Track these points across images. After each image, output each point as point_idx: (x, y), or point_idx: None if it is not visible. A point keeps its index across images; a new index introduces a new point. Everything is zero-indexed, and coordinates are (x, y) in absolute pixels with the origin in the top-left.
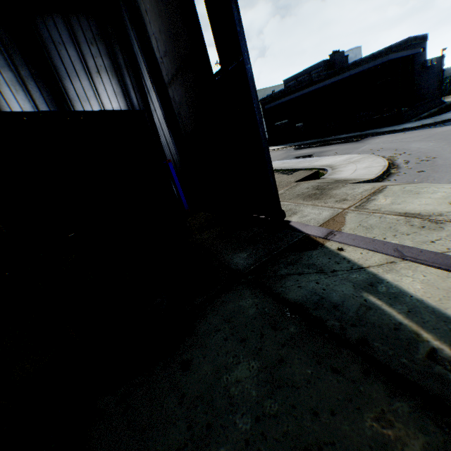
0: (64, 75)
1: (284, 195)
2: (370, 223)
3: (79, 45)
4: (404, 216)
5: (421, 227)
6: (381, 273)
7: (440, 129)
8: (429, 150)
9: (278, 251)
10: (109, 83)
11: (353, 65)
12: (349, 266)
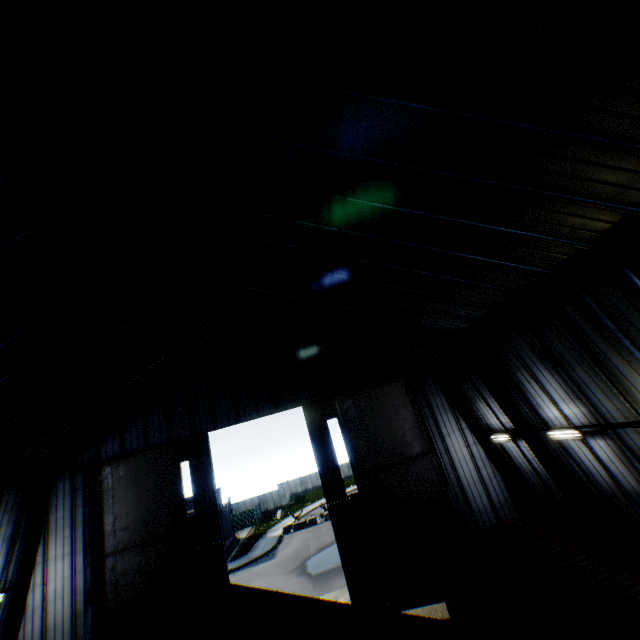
0: None
1: None
2: None
3: None
4: None
5: None
6: None
7: (259, 566)
8: (268, 584)
9: None
10: None
11: None
12: None
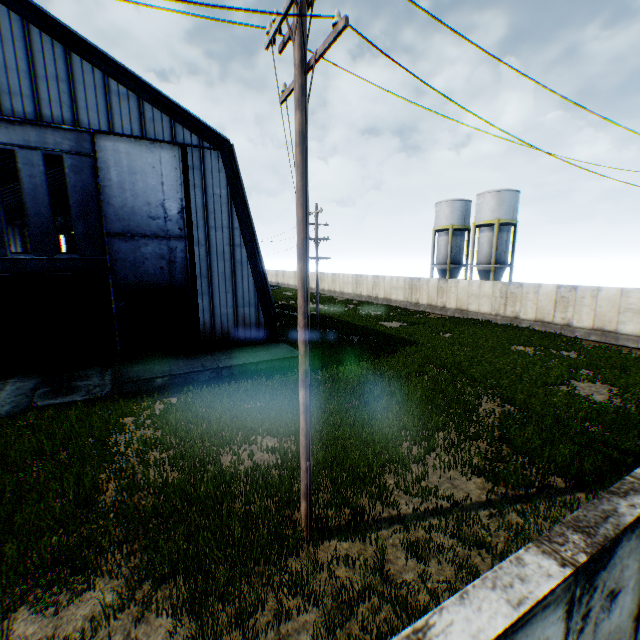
0: None
1: None
2: None
3: None
4: None
5: None
6: None
7: None
8: None
9: None
10: None
11: None
12: None
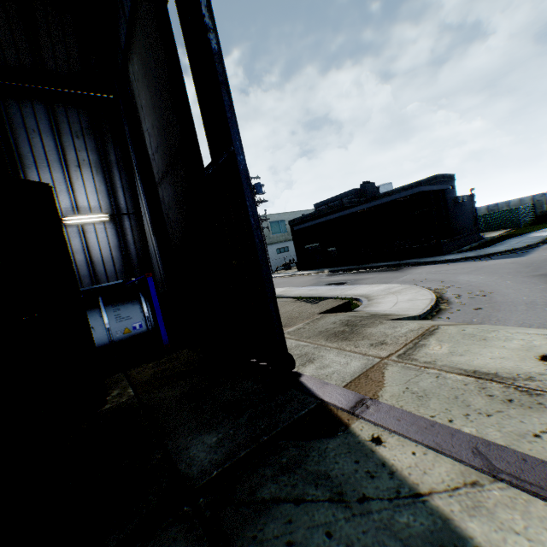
0: (30, 164)
1: (302, 331)
2: (423, 387)
3: (61, 135)
4: (474, 377)
5: (506, 400)
6: (459, 516)
7: (487, 262)
8: (481, 284)
9: (271, 436)
10: (91, 179)
11: (385, 195)
12: (393, 487)
